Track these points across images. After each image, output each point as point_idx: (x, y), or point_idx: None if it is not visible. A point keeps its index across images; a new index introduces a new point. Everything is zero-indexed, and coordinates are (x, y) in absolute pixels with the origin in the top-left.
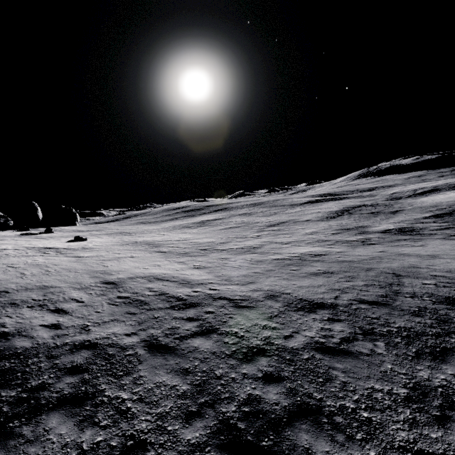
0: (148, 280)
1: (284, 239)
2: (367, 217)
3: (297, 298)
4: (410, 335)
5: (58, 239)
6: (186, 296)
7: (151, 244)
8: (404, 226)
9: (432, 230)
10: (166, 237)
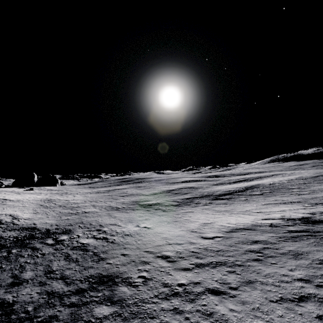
0: (6, 215)
1: (102, 204)
2: (167, 195)
3: (33, 226)
4: (31, 237)
5: (23, 195)
6: (4, 221)
7: (51, 201)
8: (160, 202)
9: (160, 206)
10: (70, 197)
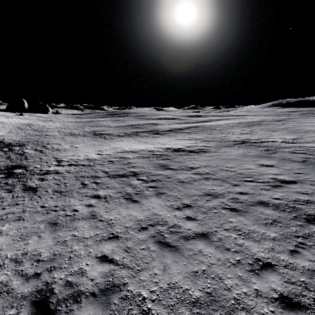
0: None
1: (67, 130)
2: (126, 128)
3: (2, 140)
4: None
5: (10, 119)
6: None
7: (29, 125)
8: (112, 133)
9: (108, 135)
10: (49, 124)
